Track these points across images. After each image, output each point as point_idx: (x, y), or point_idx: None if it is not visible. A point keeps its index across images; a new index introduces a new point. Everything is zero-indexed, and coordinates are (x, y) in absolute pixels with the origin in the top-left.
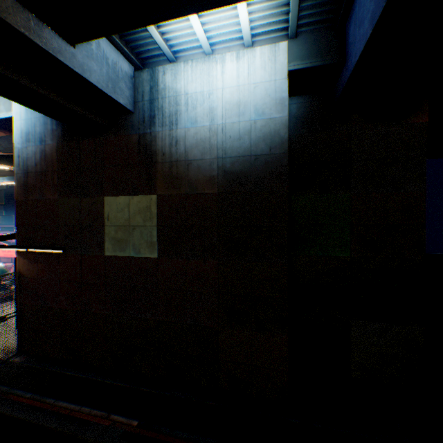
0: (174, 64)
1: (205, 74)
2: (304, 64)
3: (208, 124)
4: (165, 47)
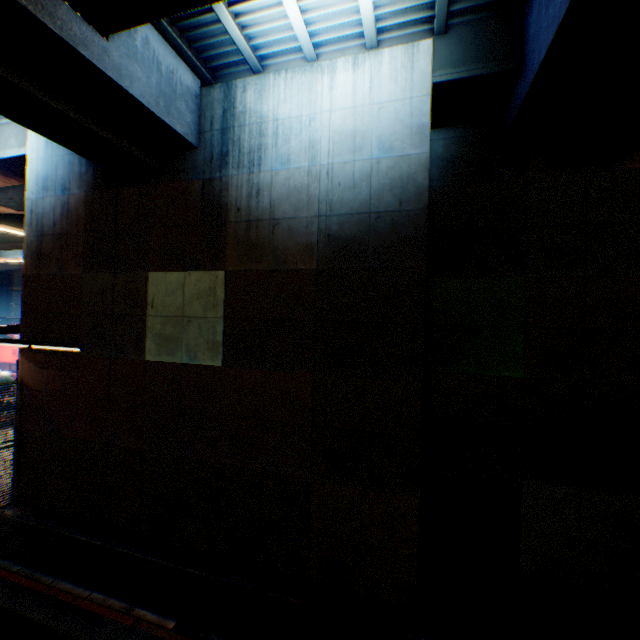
0: (260, 75)
1: (306, 90)
2: (457, 73)
3: (307, 164)
4: (245, 48)
